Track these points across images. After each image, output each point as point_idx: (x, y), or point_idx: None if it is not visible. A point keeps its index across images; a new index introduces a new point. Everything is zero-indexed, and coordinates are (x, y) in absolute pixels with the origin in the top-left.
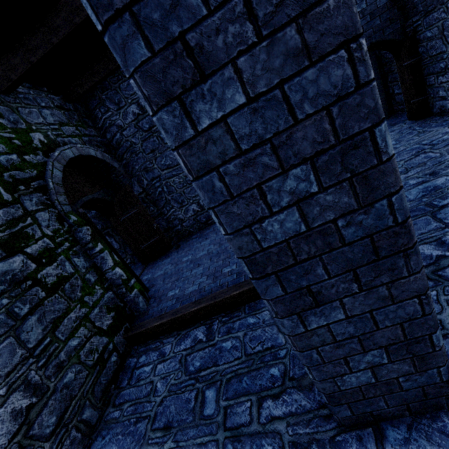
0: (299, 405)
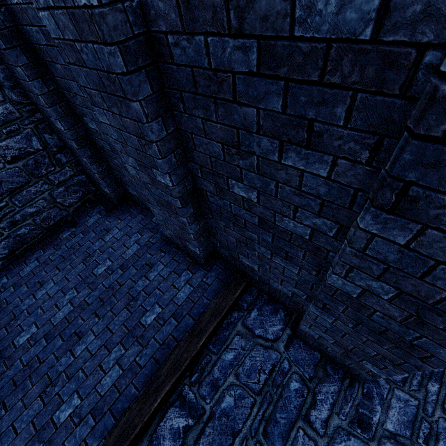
0: (332, 393)
